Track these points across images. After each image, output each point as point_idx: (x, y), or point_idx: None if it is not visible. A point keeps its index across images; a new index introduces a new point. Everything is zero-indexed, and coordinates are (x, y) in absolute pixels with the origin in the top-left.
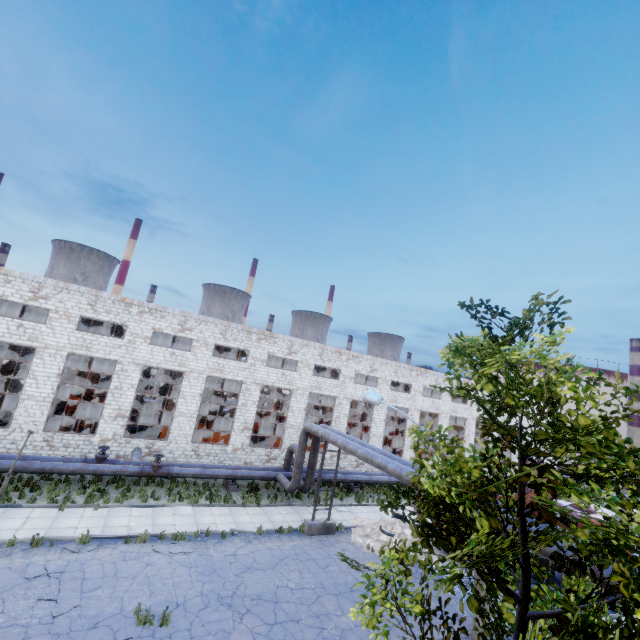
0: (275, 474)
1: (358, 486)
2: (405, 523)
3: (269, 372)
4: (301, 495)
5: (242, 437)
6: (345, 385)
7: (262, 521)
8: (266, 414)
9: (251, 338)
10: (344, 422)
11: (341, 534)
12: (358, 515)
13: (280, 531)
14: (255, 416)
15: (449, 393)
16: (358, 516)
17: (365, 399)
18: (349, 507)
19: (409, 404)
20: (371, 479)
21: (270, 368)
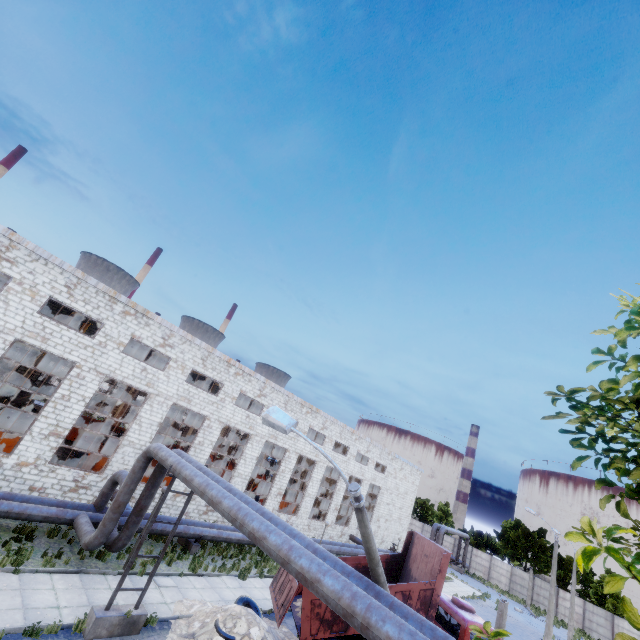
0: (74, 514)
1: (199, 544)
2: (254, 616)
3: (124, 361)
4: (107, 553)
5: (42, 446)
6: (223, 404)
7: (5, 606)
8: (103, 422)
9: (113, 308)
10: (207, 451)
11: (150, 634)
12: (187, 594)
13: (33, 632)
14: (85, 421)
15: (333, 440)
16: (187, 595)
17: (267, 419)
18: (177, 578)
19: (290, 444)
20: (220, 535)
21: (127, 356)
